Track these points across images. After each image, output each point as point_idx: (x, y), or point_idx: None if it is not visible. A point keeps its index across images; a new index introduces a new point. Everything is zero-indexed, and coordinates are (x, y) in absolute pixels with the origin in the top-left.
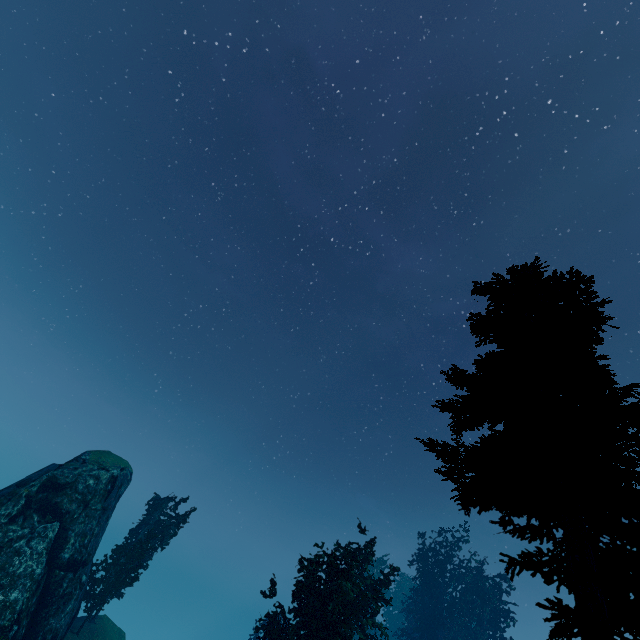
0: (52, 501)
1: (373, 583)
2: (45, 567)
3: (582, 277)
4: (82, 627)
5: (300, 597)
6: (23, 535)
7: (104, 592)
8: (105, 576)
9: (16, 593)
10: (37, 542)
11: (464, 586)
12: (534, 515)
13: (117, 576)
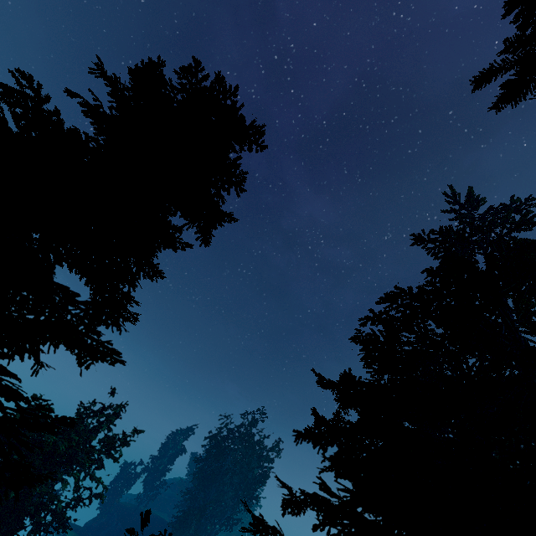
0: None
1: (107, 441)
2: None
3: (222, 82)
4: None
5: None
6: None
7: None
8: None
9: None
10: None
11: (243, 457)
12: None
13: None
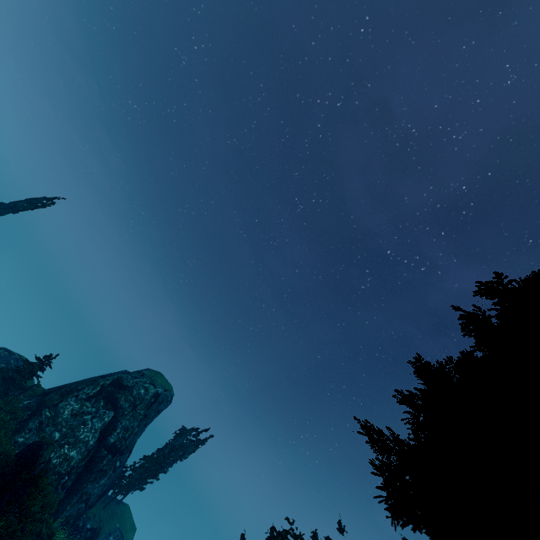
0: (115, 395)
1: None
2: (96, 442)
3: None
4: (108, 504)
5: None
6: (91, 412)
7: (129, 483)
8: (134, 471)
9: (74, 452)
10: (97, 421)
11: None
12: None
13: (141, 474)
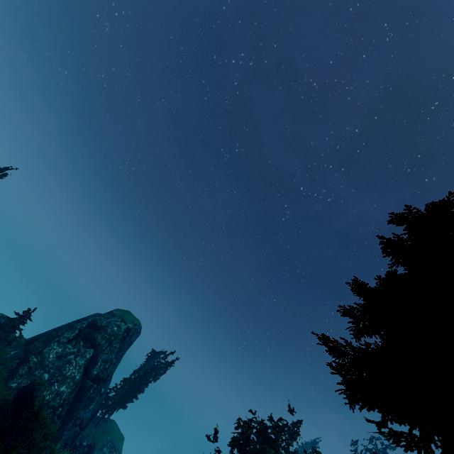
0: (92, 335)
1: None
2: (82, 376)
3: None
4: (98, 423)
5: (234, 449)
6: (73, 352)
7: (114, 404)
8: (116, 393)
9: (64, 387)
10: (80, 359)
11: None
12: (409, 424)
13: (123, 395)
